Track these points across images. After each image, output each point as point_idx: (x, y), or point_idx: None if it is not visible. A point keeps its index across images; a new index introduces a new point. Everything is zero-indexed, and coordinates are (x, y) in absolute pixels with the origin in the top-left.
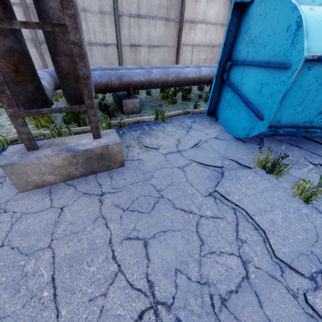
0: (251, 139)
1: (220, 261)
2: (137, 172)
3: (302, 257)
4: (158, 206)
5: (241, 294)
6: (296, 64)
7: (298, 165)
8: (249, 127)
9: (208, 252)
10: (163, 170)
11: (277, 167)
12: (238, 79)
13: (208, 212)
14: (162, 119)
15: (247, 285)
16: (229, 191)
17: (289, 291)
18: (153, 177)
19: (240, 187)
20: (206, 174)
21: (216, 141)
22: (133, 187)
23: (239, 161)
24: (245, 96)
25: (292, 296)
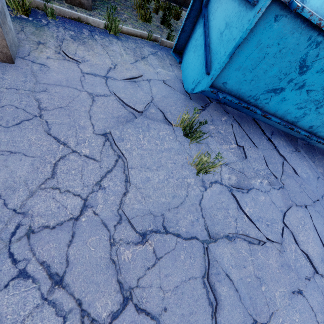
0: (200, 99)
1: (58, 198)
2: (28, 77)
3: (148, 216)
4: (26, 124)
5: (57, 231)
6: (262, 1)
7: (223, 140)
8: (197, 80)
9: (51, 186)
10: (67, 89)
11: (196, 133)
12: (214, 9)
13: (86, 150)
14: (115, 31)
15: (70, 225)
16: (124, 137)
17: (110, 239)
18: (46, 91)
19: (141, 138)
20: (118, 113)
21: (161, 84)
22: (6, 93)
23: (166, 114)
24: (209, 37)
25: (109, 244)
